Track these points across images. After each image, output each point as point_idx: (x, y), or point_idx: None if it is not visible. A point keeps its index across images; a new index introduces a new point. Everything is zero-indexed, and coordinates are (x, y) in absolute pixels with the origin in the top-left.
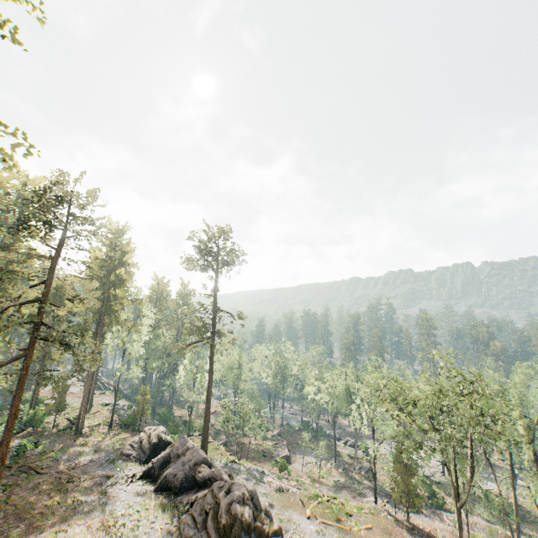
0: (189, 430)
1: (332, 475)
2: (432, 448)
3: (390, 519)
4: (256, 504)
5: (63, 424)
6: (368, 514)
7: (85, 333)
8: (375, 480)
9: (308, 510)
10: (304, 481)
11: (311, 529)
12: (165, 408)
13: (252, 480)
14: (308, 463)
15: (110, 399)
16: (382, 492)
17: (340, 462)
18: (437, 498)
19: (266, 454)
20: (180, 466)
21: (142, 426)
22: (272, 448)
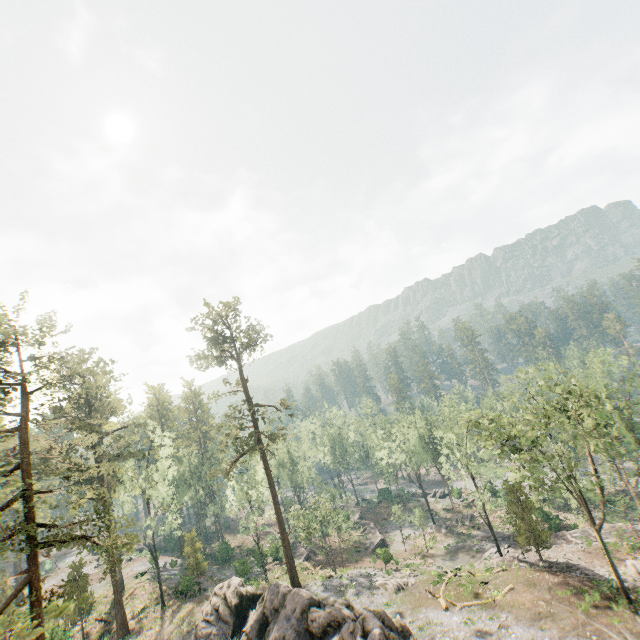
0: (263, 563)
1: (438, 540)
2: (556, 480)
3: (524, 567)
4: (391, 625)
5: (95, 628)
6: (501, 572)
7: (104, 512)
8: (492, 530)
9: (441, 600)
10: (414, 562)
11: (456, 622)
12: (218, 545)
13: (363, 591)
14: (407, 537)
15: (142, 564)
16: (497, 537)
17: (439, 522)
18: (551, 518)
19: (358, 548)
20: (284, 622)
21: (200, 582)
22: (362, 538)
